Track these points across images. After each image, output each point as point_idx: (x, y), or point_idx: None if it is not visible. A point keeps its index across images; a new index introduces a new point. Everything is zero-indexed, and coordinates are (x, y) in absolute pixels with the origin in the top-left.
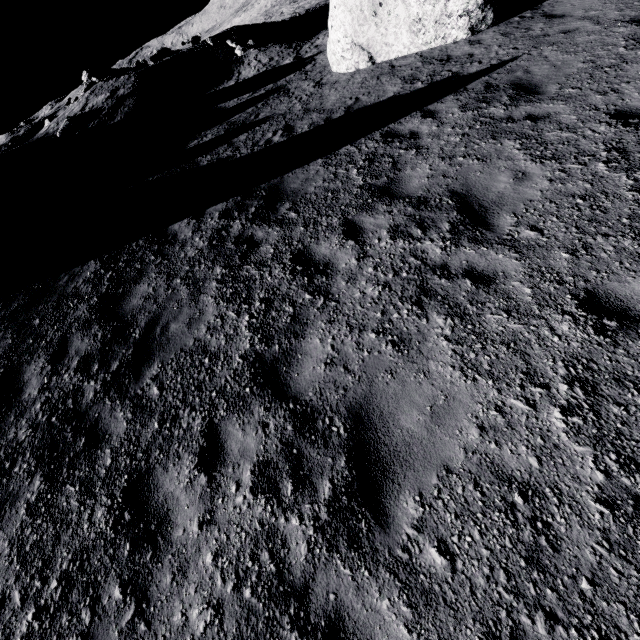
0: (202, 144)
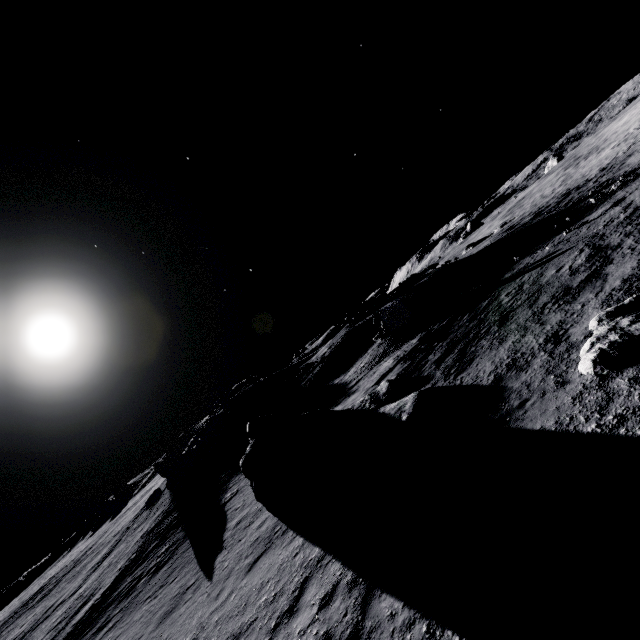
0: None
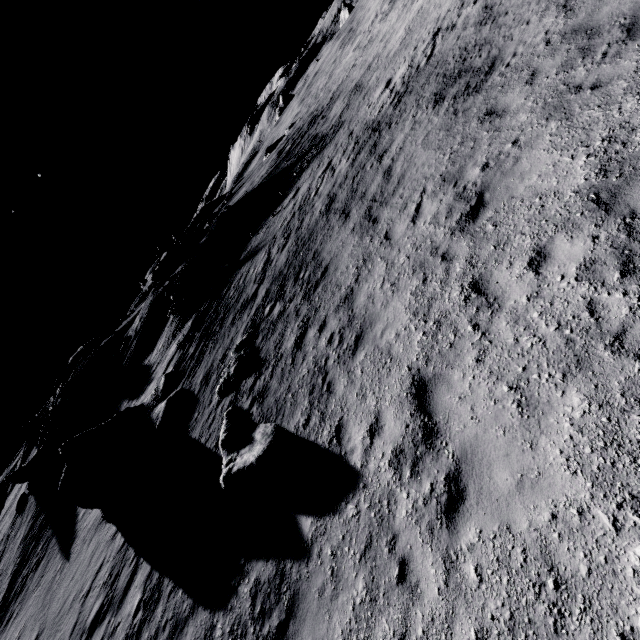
0: None
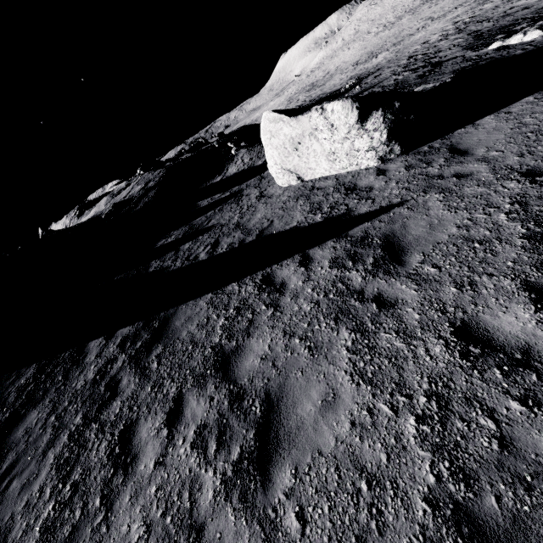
0: (164, 245)
